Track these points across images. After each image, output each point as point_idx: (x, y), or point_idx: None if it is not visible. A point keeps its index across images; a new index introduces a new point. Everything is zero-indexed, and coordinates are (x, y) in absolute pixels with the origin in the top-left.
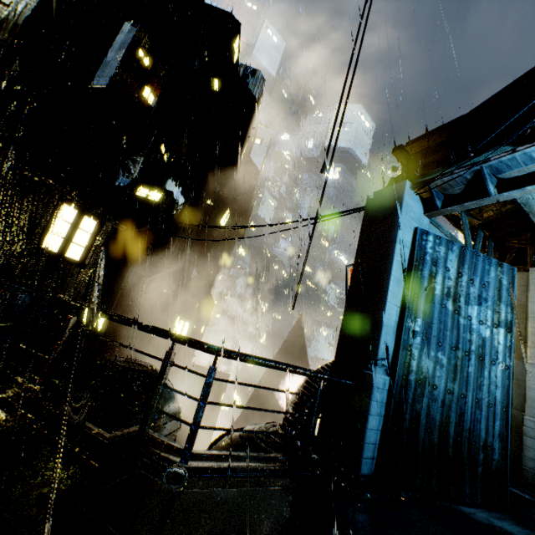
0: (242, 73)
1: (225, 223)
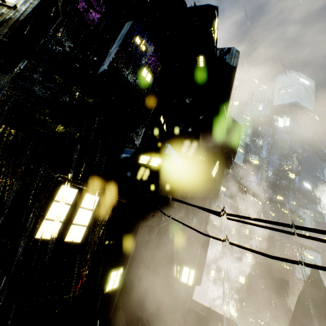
0: (218, 54)
1: (215, 173)
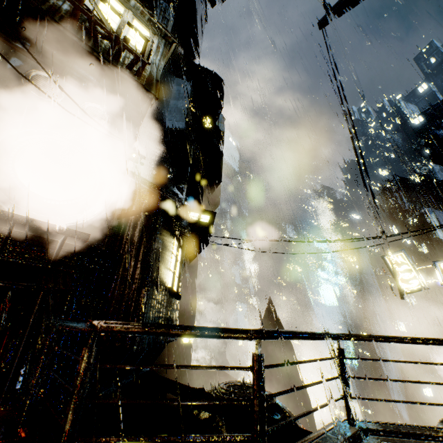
0: None
1: None
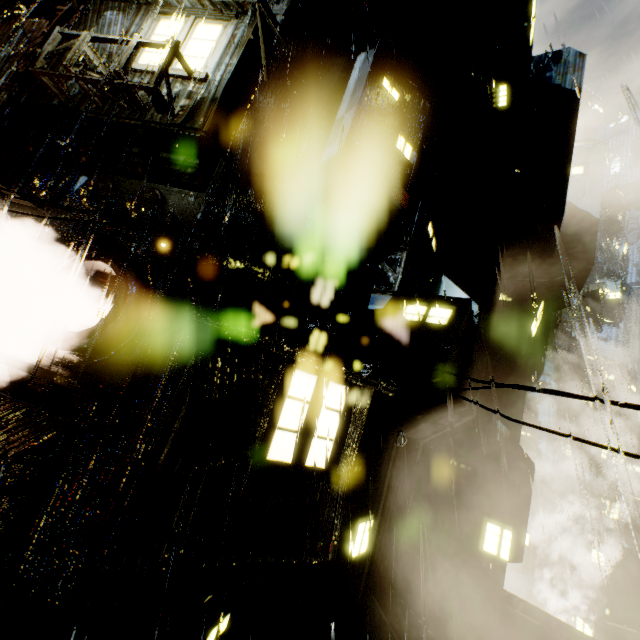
0: (531, 70)
1: (535, 327)
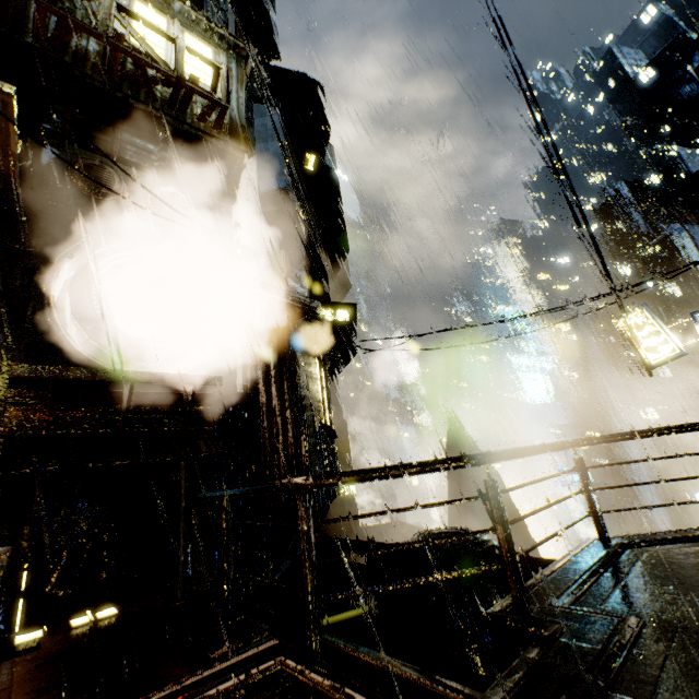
0: None
1: None
